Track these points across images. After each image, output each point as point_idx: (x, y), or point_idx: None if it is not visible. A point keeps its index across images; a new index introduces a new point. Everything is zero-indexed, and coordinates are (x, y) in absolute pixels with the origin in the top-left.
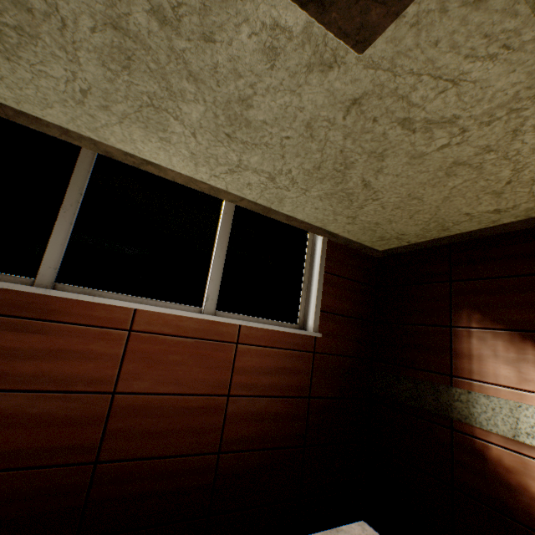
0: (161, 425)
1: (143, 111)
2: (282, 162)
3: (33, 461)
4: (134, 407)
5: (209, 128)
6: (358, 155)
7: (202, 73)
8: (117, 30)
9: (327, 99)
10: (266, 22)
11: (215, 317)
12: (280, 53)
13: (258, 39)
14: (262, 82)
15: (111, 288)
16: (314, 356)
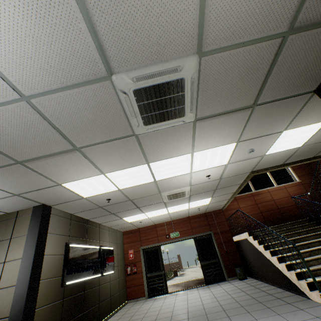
0: (283, 202)
1: None
2: None
3: (271, 209)
4: (277, 201)
5: None
6: None
7: None
8: None
9: None
10: None
11: (279, 185)
12: None
13: None
14: None
15: (261, 189)
16: (302, 185)
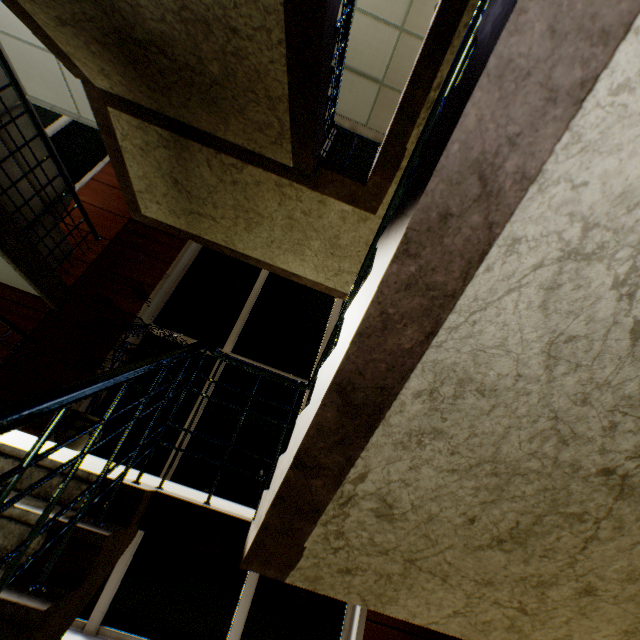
0: None
1: None
2: None
3: None
4: None
5: None
6: None
7: None
8: None
9: None
10: None
11: None
12: None
13: None
14: None
15: (141, 631)
16: None
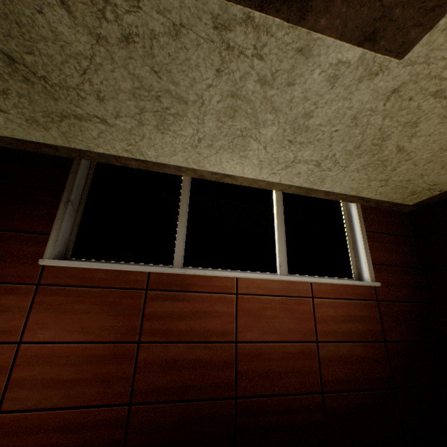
0: (273, 367)
1: (234, 141)
2: (329, 150)
3: (196, 395)
4: (251, 353)
5: (277, 140)
6: (393, 128)
7: (281, 106)
8: (233, 97)
9: (371, 95)
10: (332, 63)
11: (292, 277)
12: (339, 78)
13: (325, 74)
14: (323, 99)
15: (215, 266)
16: (378, 304)
